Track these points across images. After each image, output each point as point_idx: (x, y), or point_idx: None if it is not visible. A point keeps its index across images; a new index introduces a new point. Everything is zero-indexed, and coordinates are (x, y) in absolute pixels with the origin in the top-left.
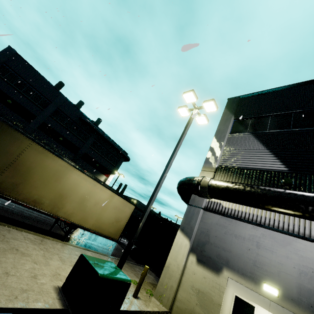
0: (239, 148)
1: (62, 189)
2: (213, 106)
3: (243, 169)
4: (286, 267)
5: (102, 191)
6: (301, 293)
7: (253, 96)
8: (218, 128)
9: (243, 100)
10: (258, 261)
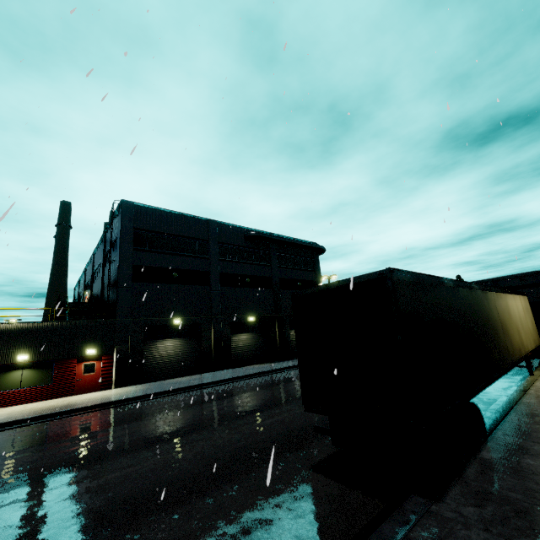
0: None
1: (514, 323)
2: None
3: None
4: None
5: (517, 301)
6: None
7: None
8: None
9: None
10: None
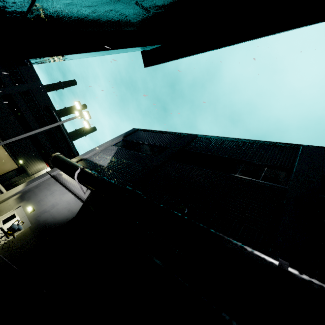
0: (104, 153)
1: None
2: (87, 115)
3: (92, 162)
4: (49, 203)
5: None
6: (41, 212)
7: (143, 131)
8: (109, 140)
9: (138, 131)
10: (43, 200)
